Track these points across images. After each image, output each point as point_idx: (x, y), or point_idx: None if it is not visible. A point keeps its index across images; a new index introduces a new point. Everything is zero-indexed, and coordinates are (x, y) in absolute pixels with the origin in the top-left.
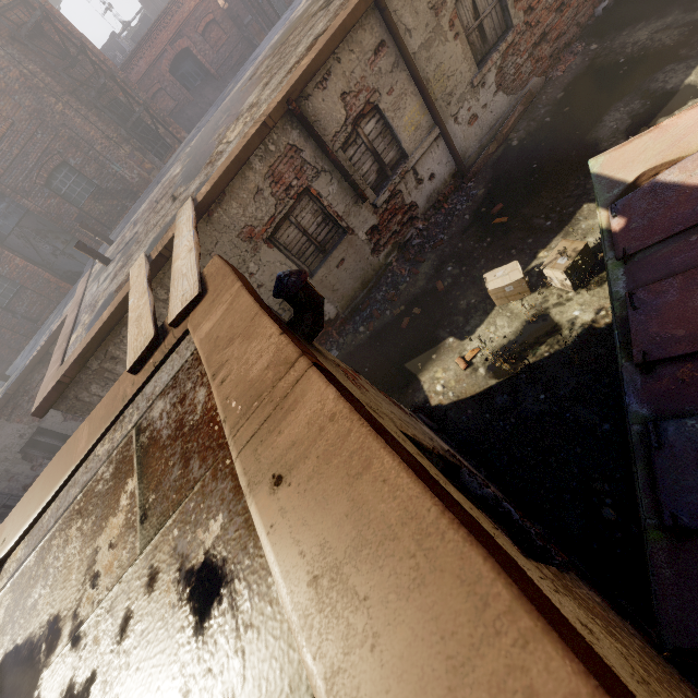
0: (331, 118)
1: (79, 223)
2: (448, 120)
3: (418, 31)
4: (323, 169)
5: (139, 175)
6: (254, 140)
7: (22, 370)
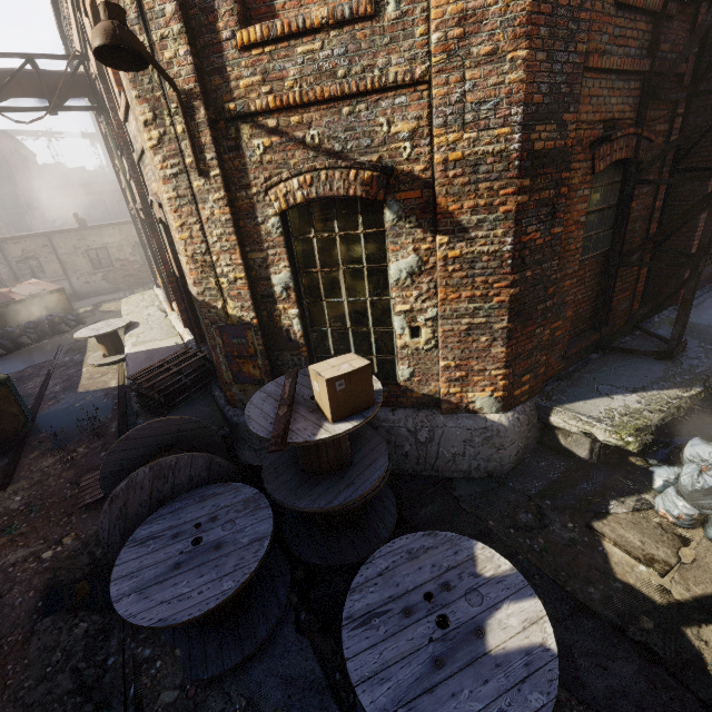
0: (15, 252)
1: None
2: (74, 277)
3: (66, 249)
4: (4, 263)
5: None
6: None
7: None
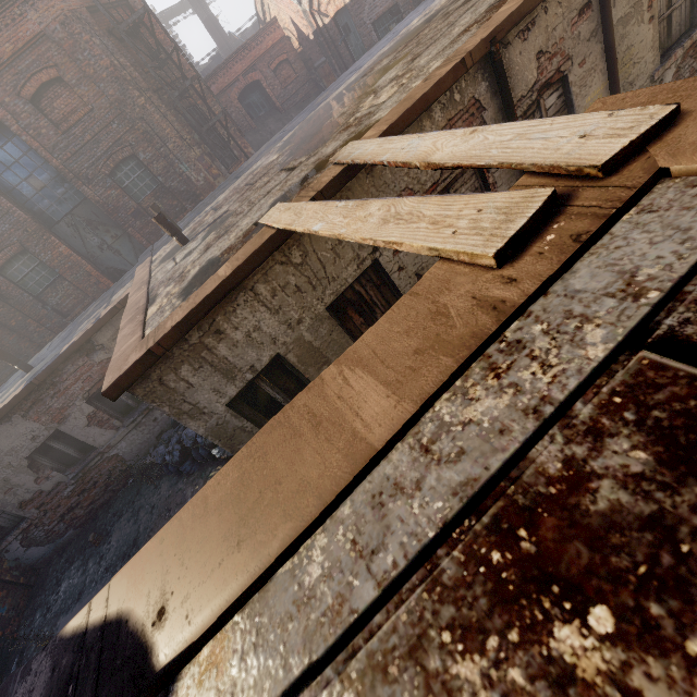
0: (521, 77)
1: (134, 218)
2: None
3: (621, 1)
4: None
5: (204, 178)
6: (448, 78)
7: (56, 357)
